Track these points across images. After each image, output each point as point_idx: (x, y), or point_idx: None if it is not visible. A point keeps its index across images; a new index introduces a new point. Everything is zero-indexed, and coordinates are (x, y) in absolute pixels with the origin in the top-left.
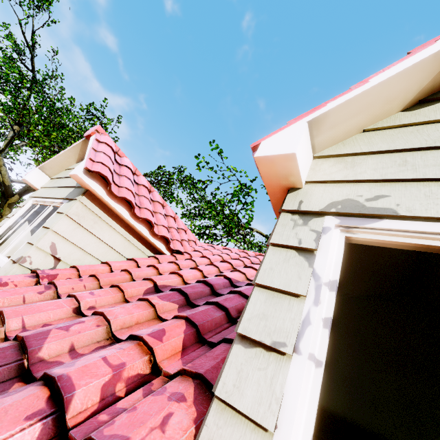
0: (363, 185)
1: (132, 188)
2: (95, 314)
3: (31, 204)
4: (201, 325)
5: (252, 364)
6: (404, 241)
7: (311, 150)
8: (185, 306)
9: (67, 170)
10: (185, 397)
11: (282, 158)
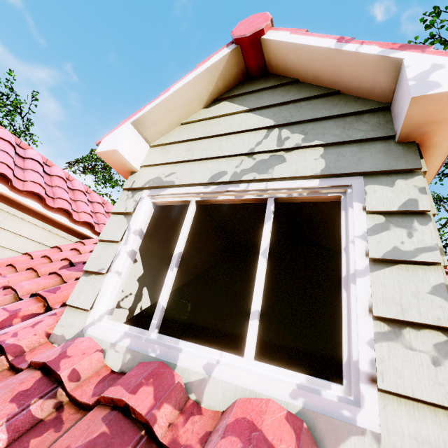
0: (168, 167)
1: (40, 180)
2: (5, 289)
3: None
4: None
5: (88, 283)
6: (175, 200)
7: (144, 142)
8: None
9: None
10: (57, 313)
11: (112, 152)
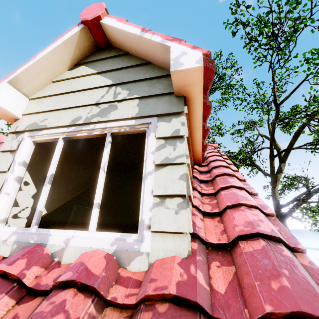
0: (42, 114)
1: None
2: None
3: None
4: None
5: None
6: (48, 138)
7: (23, 96)
8: None
9: None
10: None
11: None
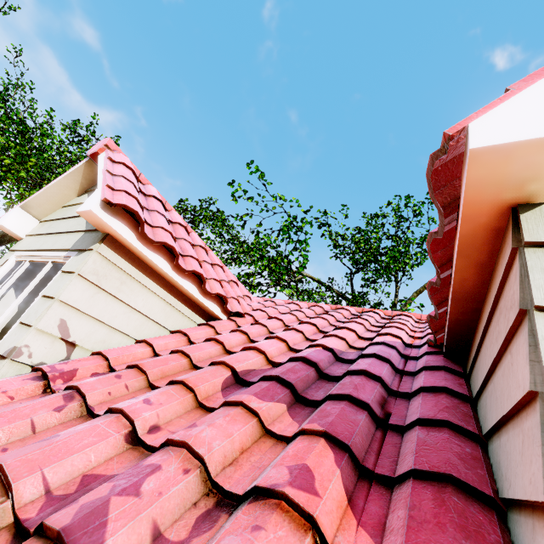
0: None
1: (169, 227)
2: (170, 445)
3: (14, 261)
4: (353, 444)
5: None
6: None
7: None
8: (294, 404)
9: (64, 207)
10: None
11: (536, 146)
